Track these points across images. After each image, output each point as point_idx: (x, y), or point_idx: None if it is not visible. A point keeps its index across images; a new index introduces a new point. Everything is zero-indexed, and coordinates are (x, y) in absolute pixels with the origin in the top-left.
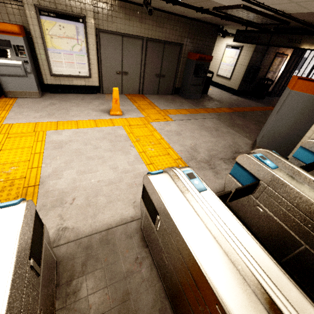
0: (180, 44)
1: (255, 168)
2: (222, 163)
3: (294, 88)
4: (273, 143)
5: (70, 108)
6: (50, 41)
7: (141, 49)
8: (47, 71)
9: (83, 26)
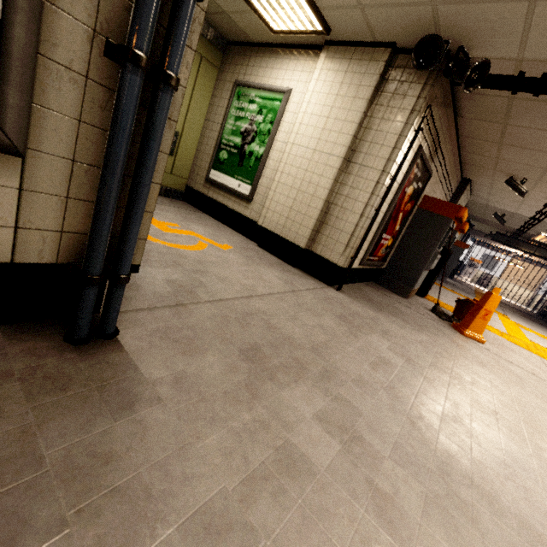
0: None
1: None
2: None
3: None
4: None
5: None
6: None
7: None
8: None
9: None
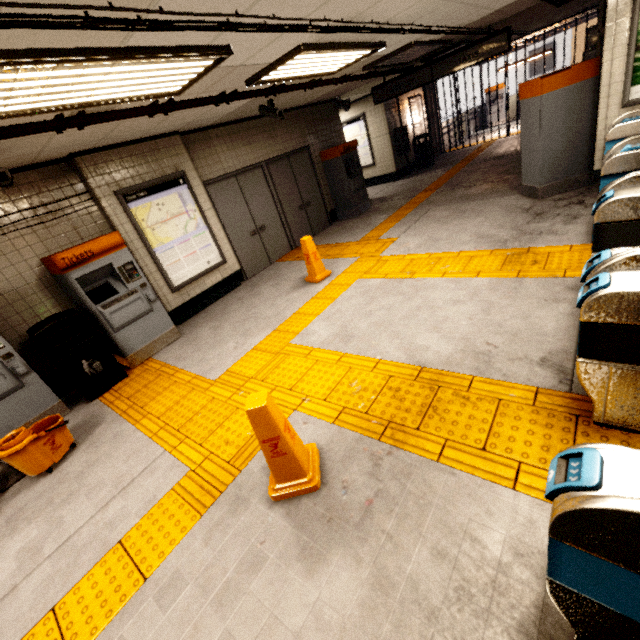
0: (306, 148)
1: (639, 160)
2: (537, 225)
3: (542, 92)
4: (557, 170)
5: (251, 314)
6: (152, 236)
7: (264, 181)
8: (165, 289)
9: (186, 188)
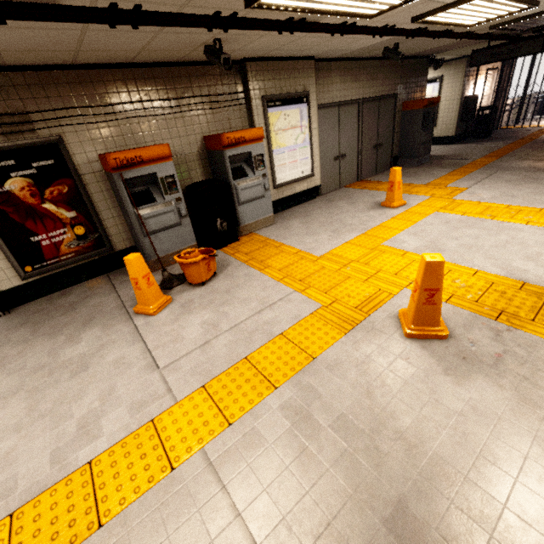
0: (394, 95)
1: None
2: None
3: None
4: None
5: (335, 219)
6: (274, 140)
7: (356, 116)
8: (270, 184)
9: (306, 107)
